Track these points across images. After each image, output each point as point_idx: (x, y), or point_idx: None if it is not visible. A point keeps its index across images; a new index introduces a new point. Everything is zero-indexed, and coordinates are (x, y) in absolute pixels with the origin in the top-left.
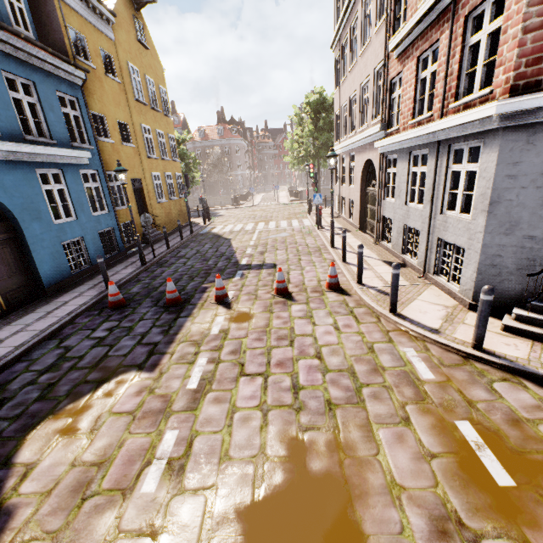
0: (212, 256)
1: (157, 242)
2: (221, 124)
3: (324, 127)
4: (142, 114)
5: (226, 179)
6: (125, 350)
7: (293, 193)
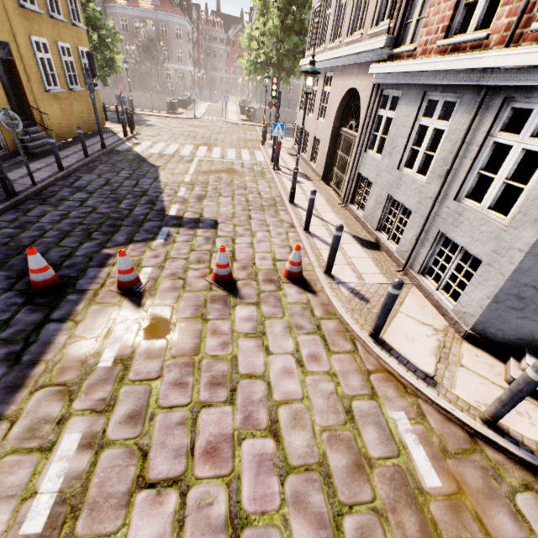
0: (127, 194)
1: (46, 155)
2: None
3: (293, 26)
4: None
5: (162, 72)
6: None
7: (244, 109)
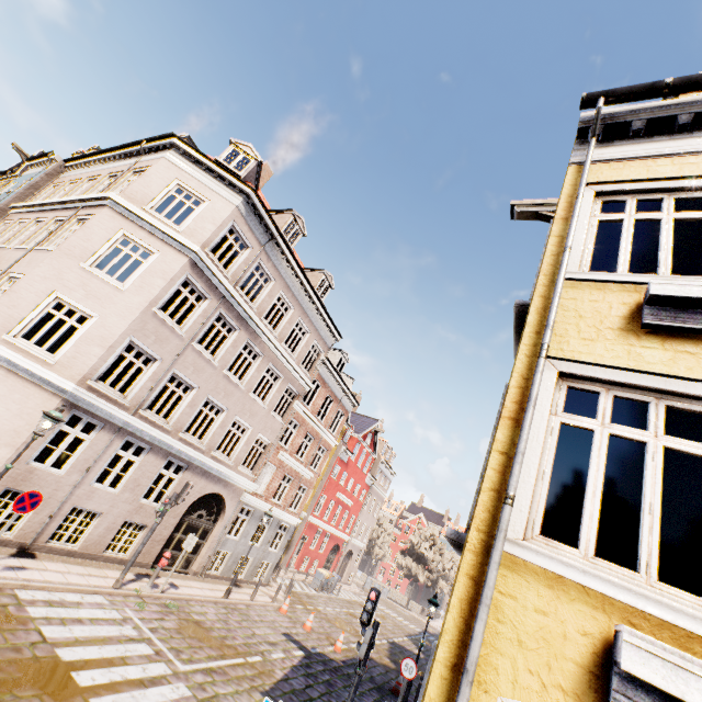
0: (321, 681)
1: None
2: None
3: None
4: None
5: None
6: (380, 667)
7: None
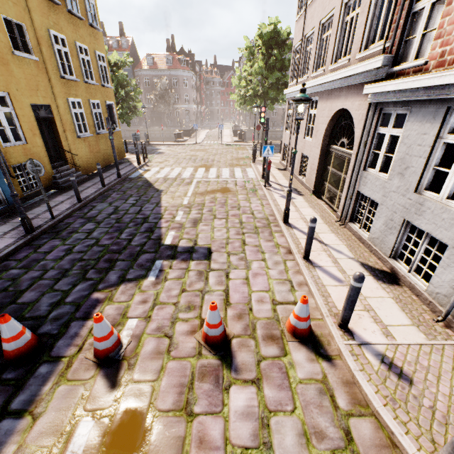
0: (130, 222)
1: (72, 187)
2: (171, 53)
3: (275, 65)
4: (50, 15)
5: (173, 111)
6: None
7: (236, 132)
